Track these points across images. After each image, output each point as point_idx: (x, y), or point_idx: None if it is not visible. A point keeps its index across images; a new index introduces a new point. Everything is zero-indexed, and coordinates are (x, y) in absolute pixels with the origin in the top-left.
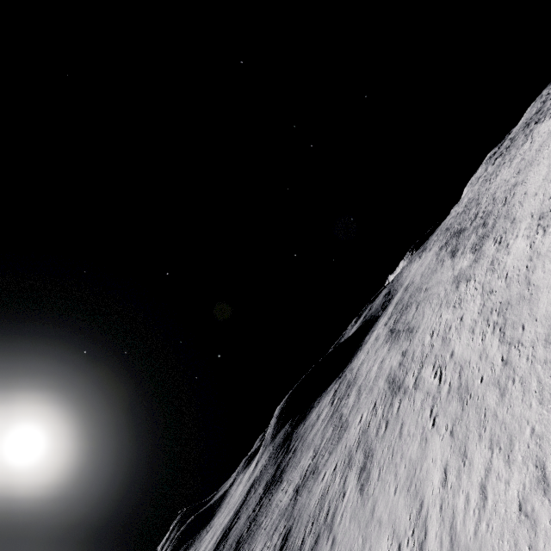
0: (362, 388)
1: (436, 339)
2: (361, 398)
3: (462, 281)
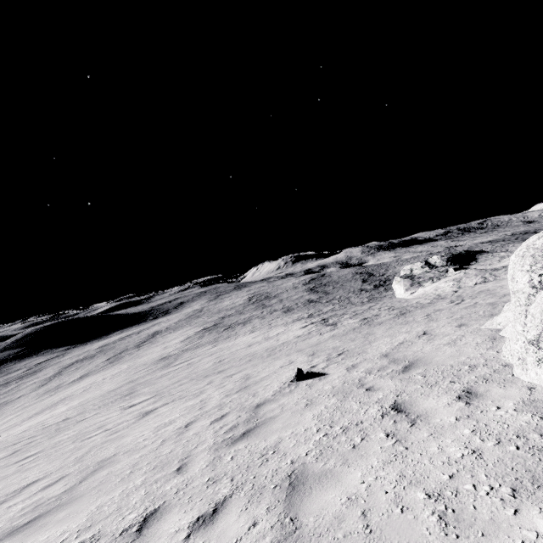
0: (16, 388)
1: (0, 413)
2: (3, 395)
3: (46, 393)
